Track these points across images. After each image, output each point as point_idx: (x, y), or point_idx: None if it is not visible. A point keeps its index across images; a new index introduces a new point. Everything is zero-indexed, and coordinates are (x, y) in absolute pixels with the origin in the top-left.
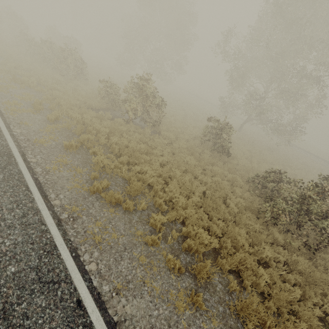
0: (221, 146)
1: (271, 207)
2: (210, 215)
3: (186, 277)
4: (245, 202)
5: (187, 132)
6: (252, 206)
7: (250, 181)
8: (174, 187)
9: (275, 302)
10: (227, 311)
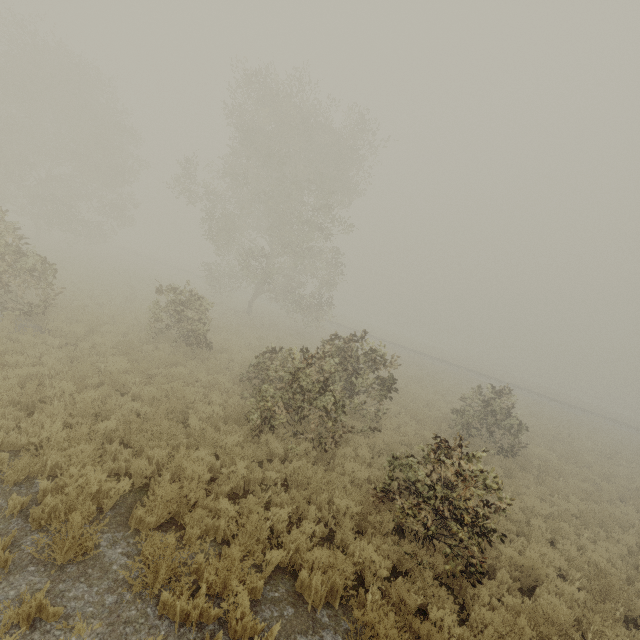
0: (194, 334)
1: (259, 403)
2: (140, 448)
3: (27, 576)
4: (227, 411)
5: (125, 321)
6: (237, 413)
7: (244, 378)
8: (49, 417)
9: (243, 542)
10: (126, 598)
